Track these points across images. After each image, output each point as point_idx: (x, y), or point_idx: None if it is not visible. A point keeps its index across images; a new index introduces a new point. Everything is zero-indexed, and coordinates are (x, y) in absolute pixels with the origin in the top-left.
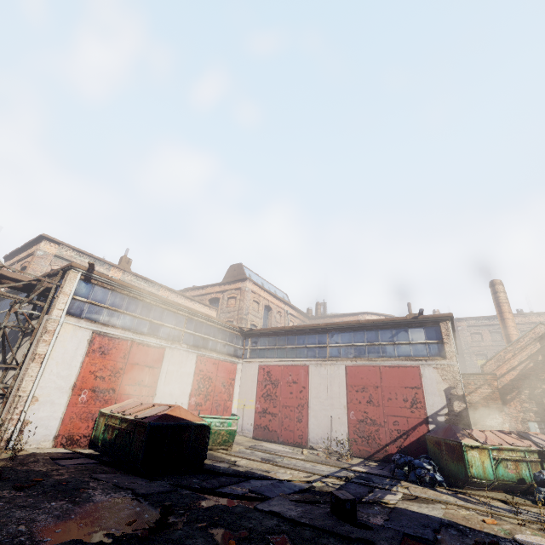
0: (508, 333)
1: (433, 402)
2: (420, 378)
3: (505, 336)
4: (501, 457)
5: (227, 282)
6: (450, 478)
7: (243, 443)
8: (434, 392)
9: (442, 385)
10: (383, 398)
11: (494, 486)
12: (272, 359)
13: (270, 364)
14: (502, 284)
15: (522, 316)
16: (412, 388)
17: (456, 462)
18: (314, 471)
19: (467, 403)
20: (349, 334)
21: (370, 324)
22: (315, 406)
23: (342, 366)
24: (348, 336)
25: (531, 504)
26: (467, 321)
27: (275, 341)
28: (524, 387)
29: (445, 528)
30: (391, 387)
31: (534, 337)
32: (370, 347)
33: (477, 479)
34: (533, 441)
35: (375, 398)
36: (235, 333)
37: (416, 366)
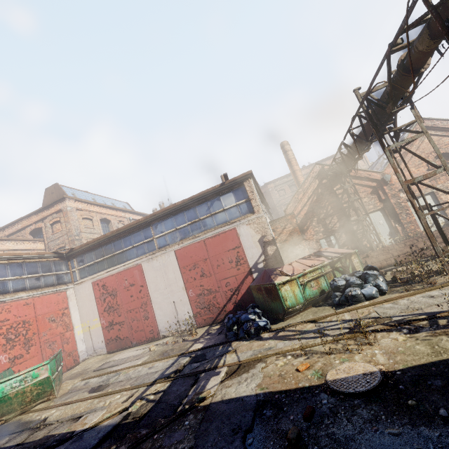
0: (299, 181)
1: (252, 254)
2: (238, 238)
3: (297, 184)
4: (306, 281)
5: (43, 207)
6: (273, 315)
7: (92, 366)
8: (251, 245)
9: (256, 237)
10: (213, 267)
11: (305, 306)
12: (104, 272)
13: (103, 277)
14: (289, 144)
15: (305, 168)
16: (234, 249)
17: (274, 301)
18: (145, 379)
19: (279, 243)
20: (171, 219)
21: (187, 204)
22: (157, 299)
23: (172, 252)
24: (170, 222)
25: (332, 313)
26: (274, 183)
27: (102, 253)
28: (314, 216)
29: (261, 411)
30: (217, 255)
31: (314, 176)
32: (192, 226)
33: (292, 308)
34: (325, 256)
35: (206, 270)
36: (50, 260)
37: (233, 228)
